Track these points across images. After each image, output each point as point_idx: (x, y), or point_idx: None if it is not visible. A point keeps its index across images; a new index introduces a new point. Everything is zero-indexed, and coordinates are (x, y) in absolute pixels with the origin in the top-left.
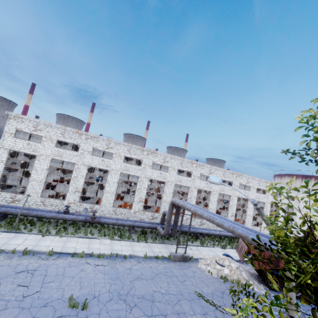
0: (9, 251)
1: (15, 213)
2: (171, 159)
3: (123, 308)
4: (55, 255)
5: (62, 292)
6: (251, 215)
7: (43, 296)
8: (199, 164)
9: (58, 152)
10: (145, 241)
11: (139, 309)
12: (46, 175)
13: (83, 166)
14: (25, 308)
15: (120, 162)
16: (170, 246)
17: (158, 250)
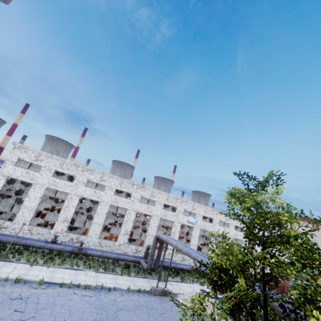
0: (2, 279)
1: (5, 241)
2: (158, 194)
3: None
4: (45, 285)
5: (54, 318)
6: None
7: None
8: (183, 200)
9: (54, 181)
10: (129, 274)
11: None
12: (38, 203)
13: (76, 196)
14: None
15: (111, 194)
16: (151, 281)
17: (140, 284)
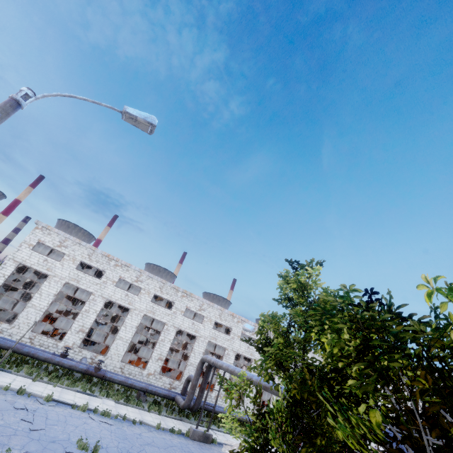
0: (1, 387)
1: (3, 345)
2: (209, 307)
3: None
4: (53, 402)
5: (68, 435)
6: None
7: (50, 434)
8: (241, 319)
9: (77, 275)
10: (159, 411)
11: None
12: (51, 302)
13: (101, 298)
14: (34, 439)
15: (147, 300)
16: (189, 425)
17: (173, 425)
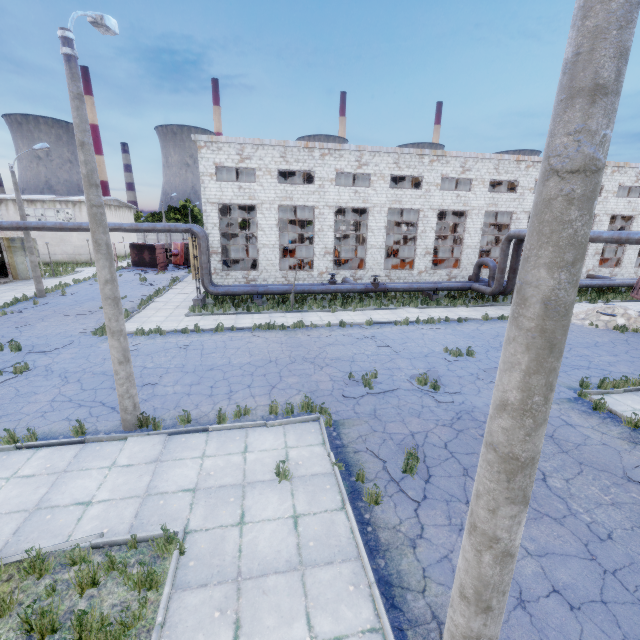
0: (322, 326)
1: (277, 291)
2: (476, 162)
3: None
4: (375, 325)
5: (428, 348)
6: (635, 248)
7: (414, 351)
8: (533, 161)
9: (285, 192)
10: (466, 305)
11: None
12: (278, 235)
13: (328, 209)
14: (410, 358)
15: (385, 189)
16: (505, 308)
17: (492, 312)
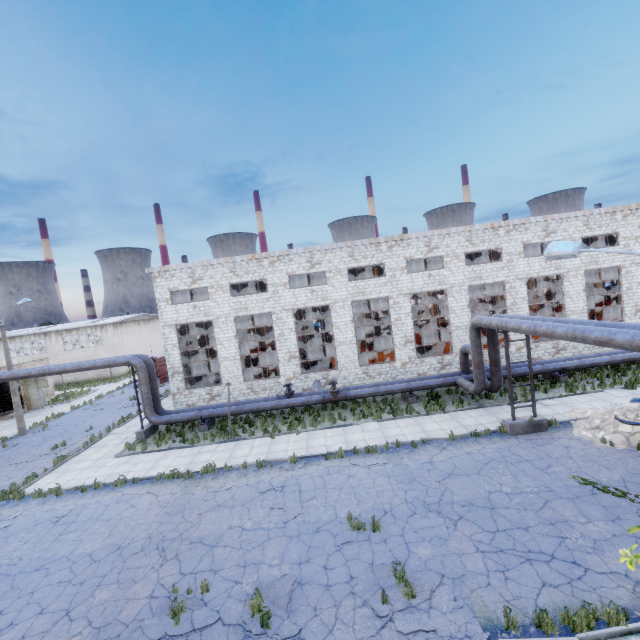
0: (239, 467)
1: (223, 414)
2: (443, 238)
3: (441, 523)
4: (301, 462)
5: (333, 511)
6: None
7: (310, 519)
8: (513, 225)
9: (239, 303)
10: (442, 410)
11: (470, 523)
12: (237, 346)
13: (285, 313)
14: (293, 537)
15: (343, 283)
16: (496, 410)
17: (473, 421)
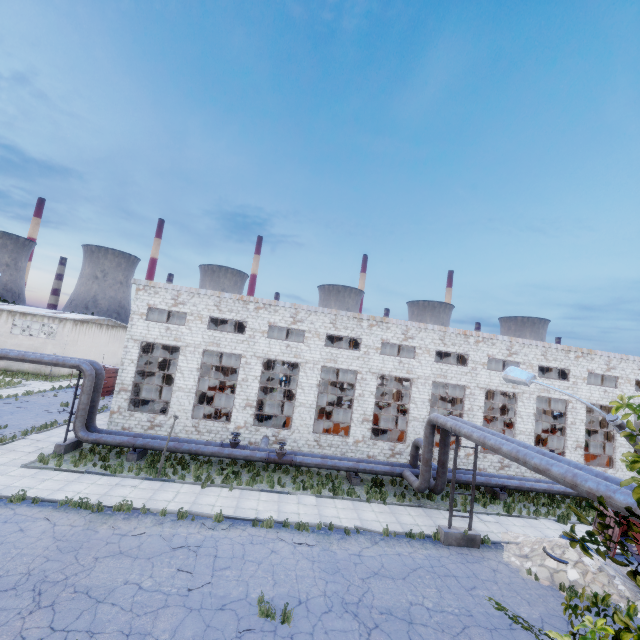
0: (158, 512)
1: (158, 447)
2: (420, 331)
3: (355, 629)
4: (226, 522)
5: (245, 588)
6: (628, 446)
7: (218, 592)
8: (482, 337)
9: (213, 338)
10: (383, 500)
11: (385, 634)
12: (197, 379)
13: (255, 360)
14: (193, 609)
15: (319, 346)
16: (435, 513)
17: (410, 520)
